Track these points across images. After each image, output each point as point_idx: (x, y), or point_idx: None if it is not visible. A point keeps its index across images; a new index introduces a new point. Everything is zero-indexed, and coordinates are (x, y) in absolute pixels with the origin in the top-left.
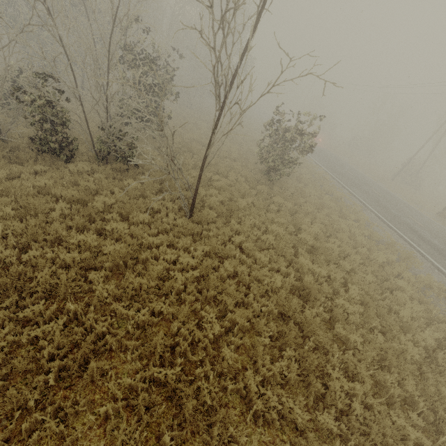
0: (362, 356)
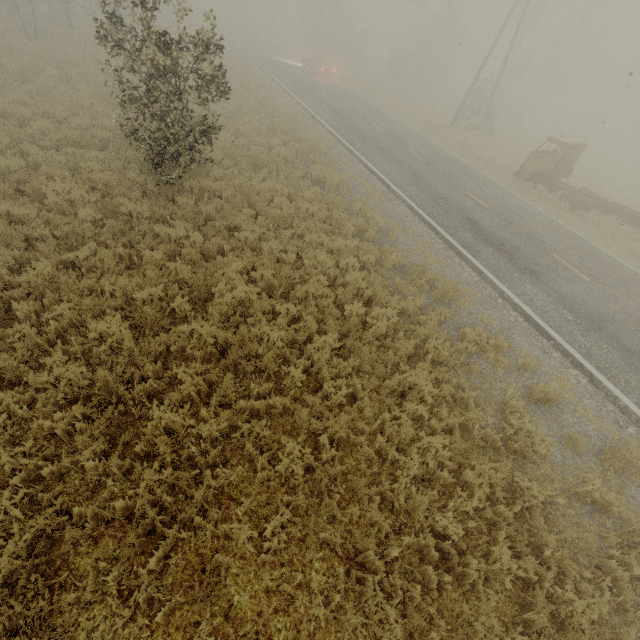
0: None
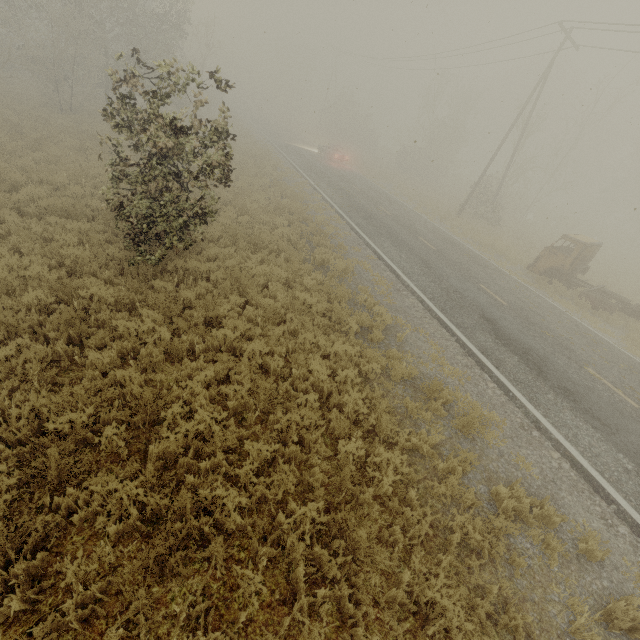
0: None
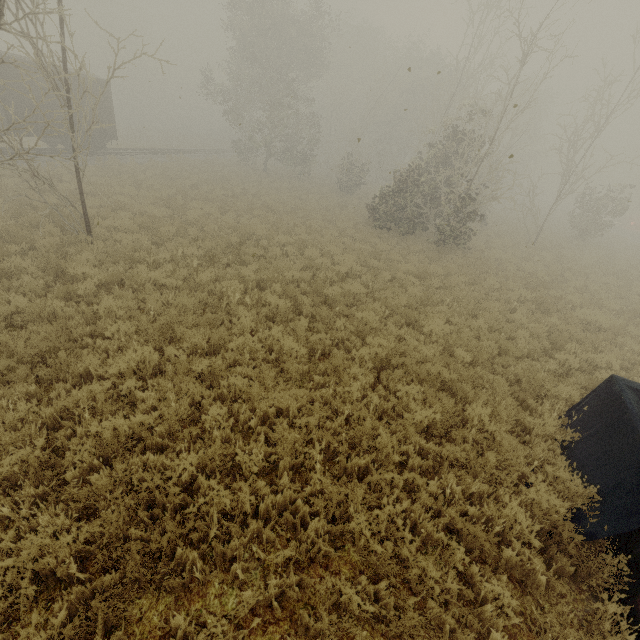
0: None
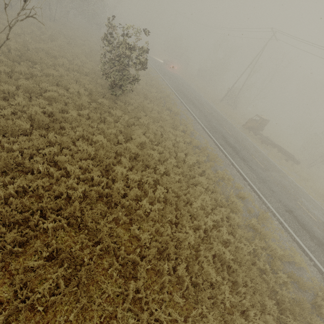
0: (148, 251)
